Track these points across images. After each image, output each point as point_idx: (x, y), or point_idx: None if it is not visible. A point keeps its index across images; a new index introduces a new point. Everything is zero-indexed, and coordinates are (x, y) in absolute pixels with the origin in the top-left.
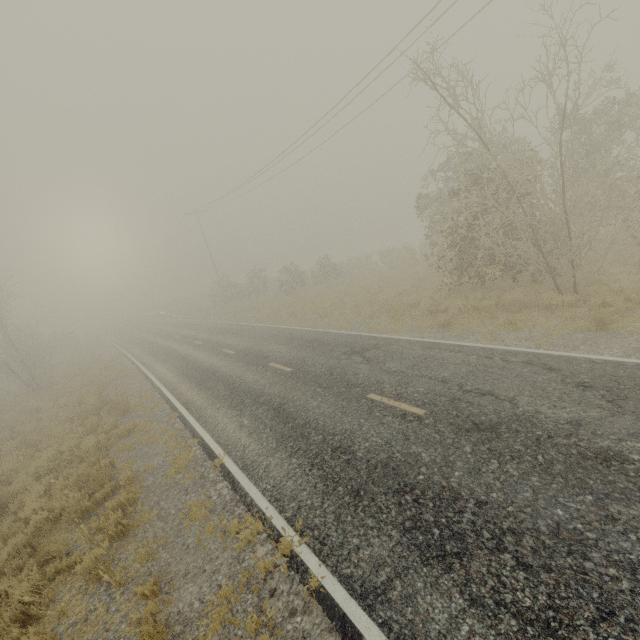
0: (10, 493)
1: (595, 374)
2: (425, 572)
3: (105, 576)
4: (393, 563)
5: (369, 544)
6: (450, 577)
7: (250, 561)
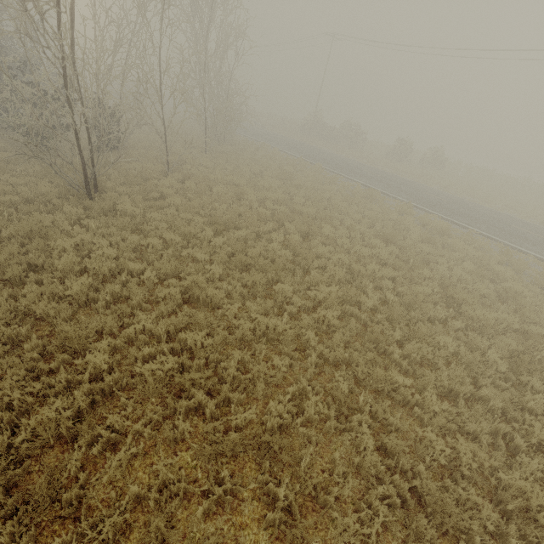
0: (432, 236)
1: None
2: None
3: None
4: None
5: None
6: None
7: None
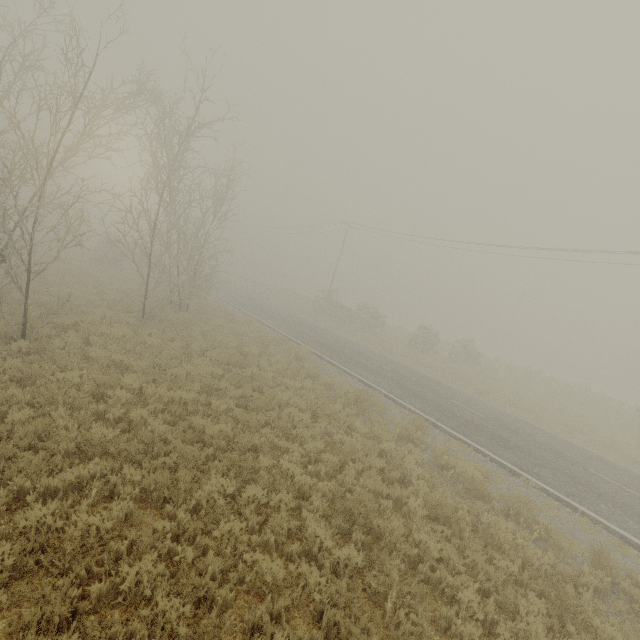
0: (450, 506)
1: None
2: None
3: None
4: None
5: None
6: None
7: None
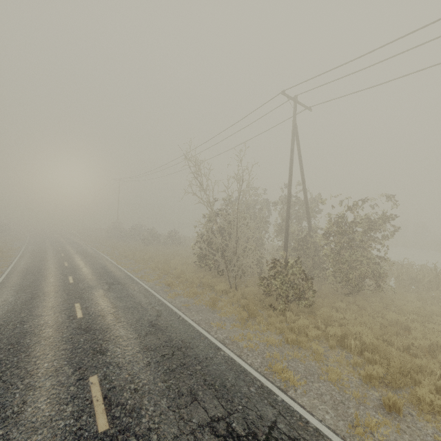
0: None
1: (167, 322)
2: None
3: None
4: None
5: None
6: None
7: None
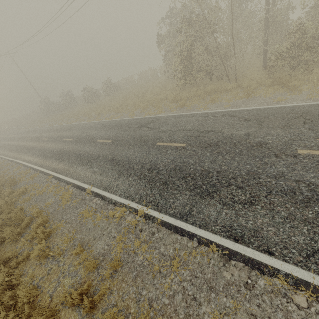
0: None
1: (250, 115)
2: (204, 201)
3: (51, 253)
4: (190, 203)
5: (178, 200)
6: (214, 200)
7: (125, 223)
